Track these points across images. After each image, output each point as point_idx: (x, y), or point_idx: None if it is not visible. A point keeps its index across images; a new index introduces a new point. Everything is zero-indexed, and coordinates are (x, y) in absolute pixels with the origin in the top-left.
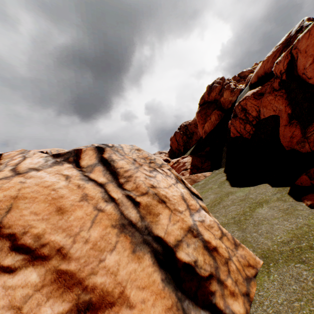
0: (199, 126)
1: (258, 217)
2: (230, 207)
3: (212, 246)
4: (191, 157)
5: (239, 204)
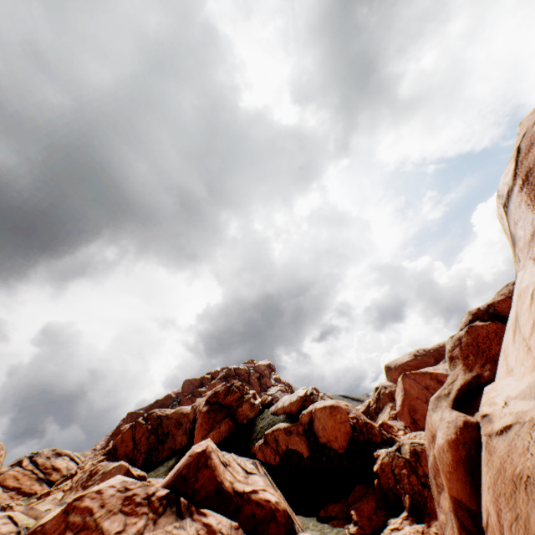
0: (199, 431)
1: None
2: None
3: None
4: None
5: None
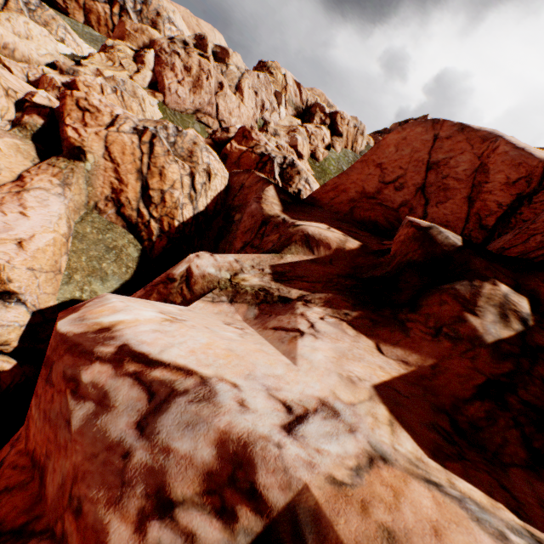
0: None
1: None
2: None
3: None
4: None
5: None
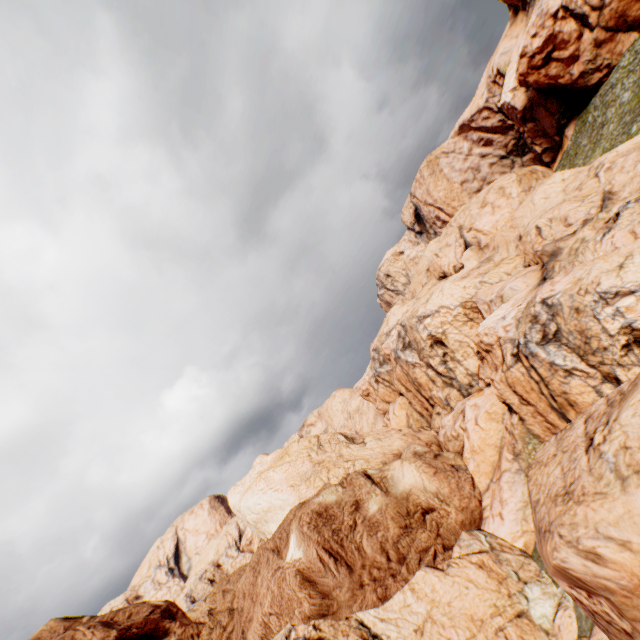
0: None
1: None
2: None
3: None
4: None
5: None
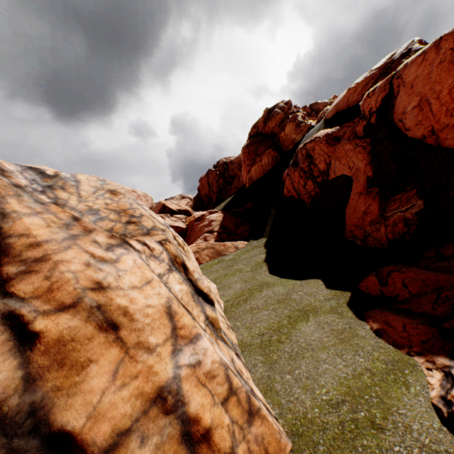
0: (243, 169)
1: (299, 341)
2: (260, 312)
3: (201, 430)
4: (222, 213)
5: (275, 309)
